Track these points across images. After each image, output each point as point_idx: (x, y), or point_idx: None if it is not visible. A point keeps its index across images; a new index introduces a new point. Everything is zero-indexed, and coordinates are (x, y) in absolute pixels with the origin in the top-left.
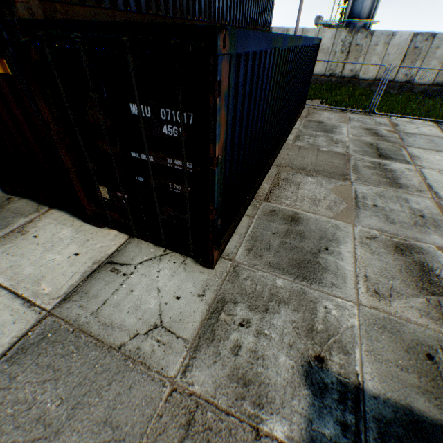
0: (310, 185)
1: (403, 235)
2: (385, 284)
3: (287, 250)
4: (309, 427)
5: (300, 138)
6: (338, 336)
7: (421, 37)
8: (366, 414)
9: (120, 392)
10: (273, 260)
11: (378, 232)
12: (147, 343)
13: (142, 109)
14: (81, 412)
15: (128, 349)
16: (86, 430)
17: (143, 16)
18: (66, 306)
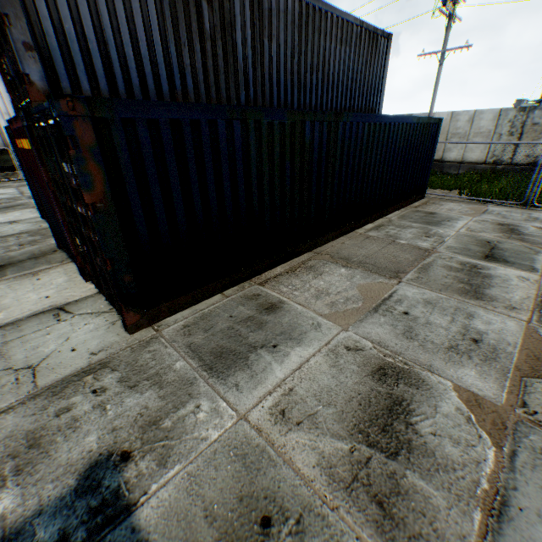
0: (335, 276)
1: (412, 357)
2: (307, 407)
3: (225, 336)
4: (31, 518)
5: (379, 228)
6: (175, 442)
7: None
8: None
9: None
10: (198, 342)
11: (373, 344)
12: (9, 378)
13: (65, 166)
14: None
15: None
16: None
17: None
18: None
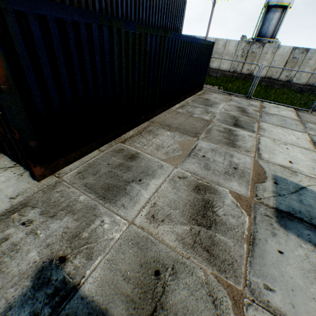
0: (165, 136)
1: (210, 179)
2: (165, 212)
3: (108, 177)
4: (4, 312)
5: (183, 107)
6: (94, 244)
7: (298, 51)
8: (62, 311)
9: None
10: (91, 182)
11: (191, 174)
12: None
13: None
14: None
15: None
16: None
17: None
18: None
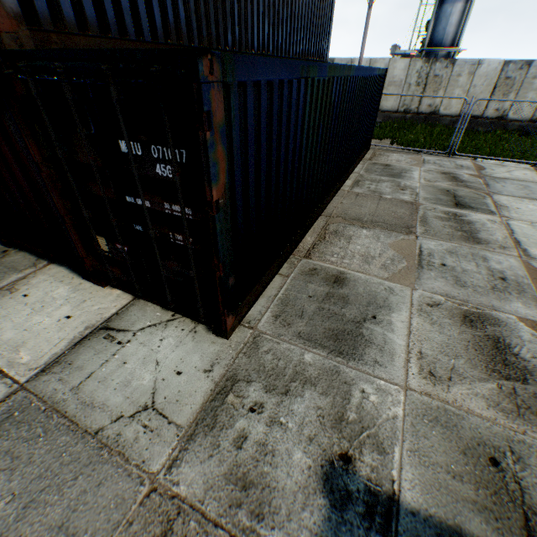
0: (364, 239)
1: (476, 302)
2: (444, 364)
3: (324, 318)
4: None
5: (359, 184)
6: (375, 429)
7: (513, 66)
8: (398, 536)
9: (87, 489)
10: (304, 330)
11: (443, 297)
12: (131, 428)
13: (132, 146)
14: (34, 512)
15: (106, 435)
16: (36, 536)
17: (161, 46)
18: (43, 379)
